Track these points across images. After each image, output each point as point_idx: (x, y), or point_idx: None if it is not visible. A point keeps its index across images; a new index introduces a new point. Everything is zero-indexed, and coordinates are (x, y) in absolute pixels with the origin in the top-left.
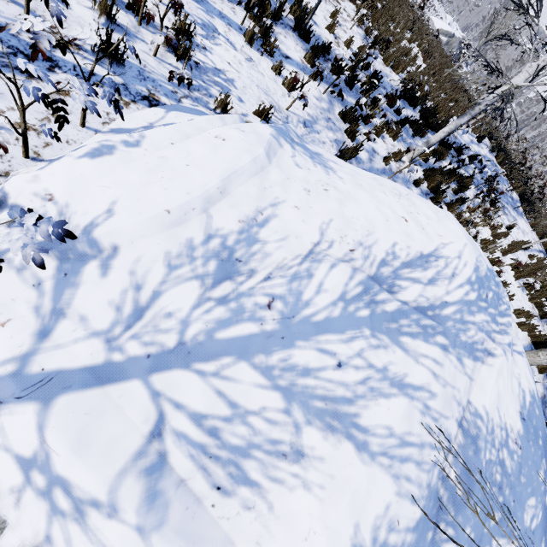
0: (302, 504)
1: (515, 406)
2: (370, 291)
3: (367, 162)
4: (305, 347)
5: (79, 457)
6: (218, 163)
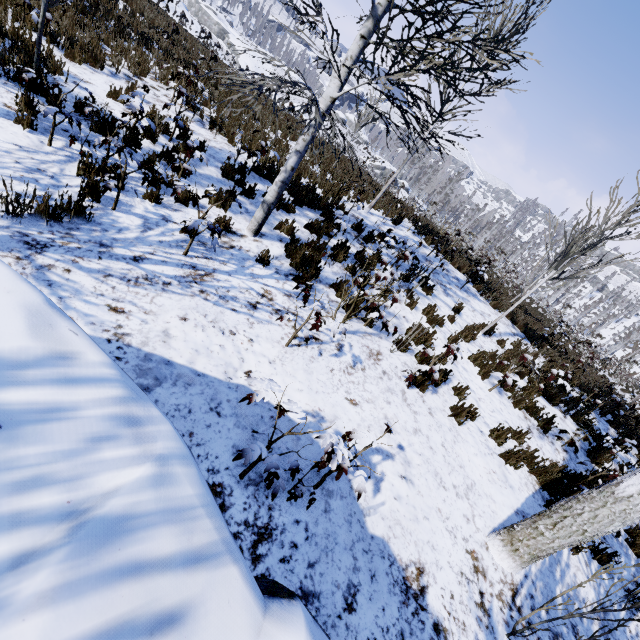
0: None
1: None
2: None
3: (134, 231)
4: None
5: None
6: None
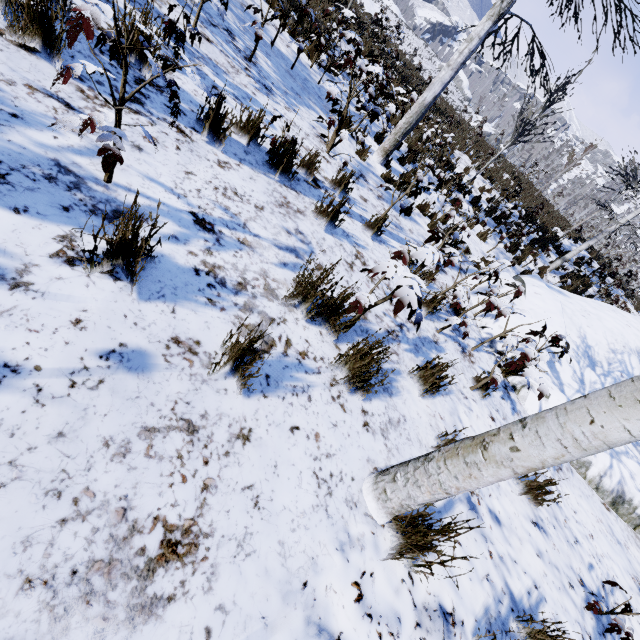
0: None
1: None
2: None
3: None
4: None
5: None
6: (553, 309)
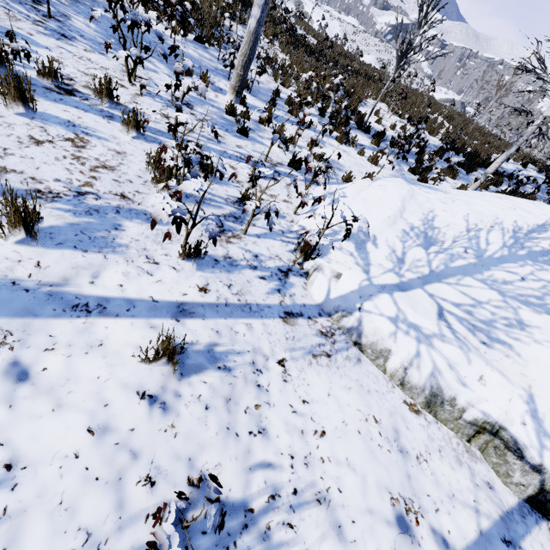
0: (539, 352)
1: None
2: (519, 242)
3: None
4: (497, 270)
5: (418, 314)
6: (392, 196)
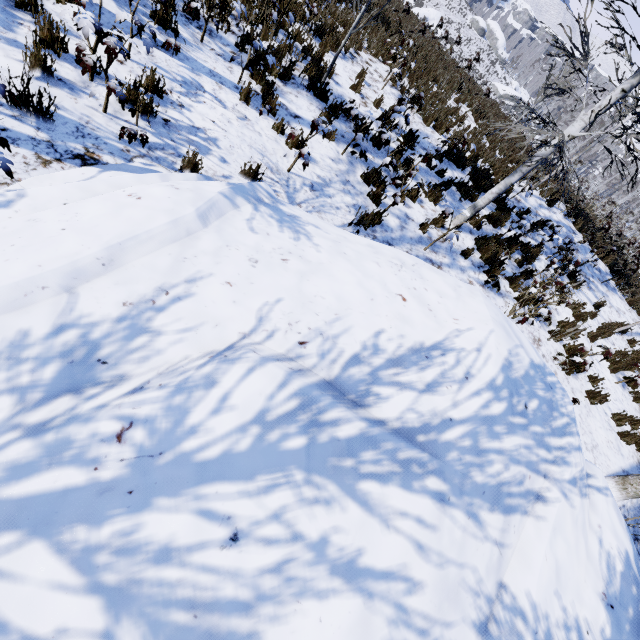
0: None
1: (595, 583)
2: (312, 407)
3: (398, 230)
4: (172, 507)
5: None
6: (113, 226)
